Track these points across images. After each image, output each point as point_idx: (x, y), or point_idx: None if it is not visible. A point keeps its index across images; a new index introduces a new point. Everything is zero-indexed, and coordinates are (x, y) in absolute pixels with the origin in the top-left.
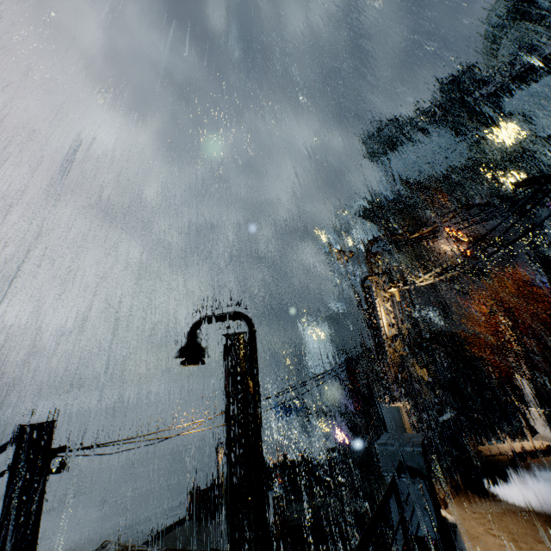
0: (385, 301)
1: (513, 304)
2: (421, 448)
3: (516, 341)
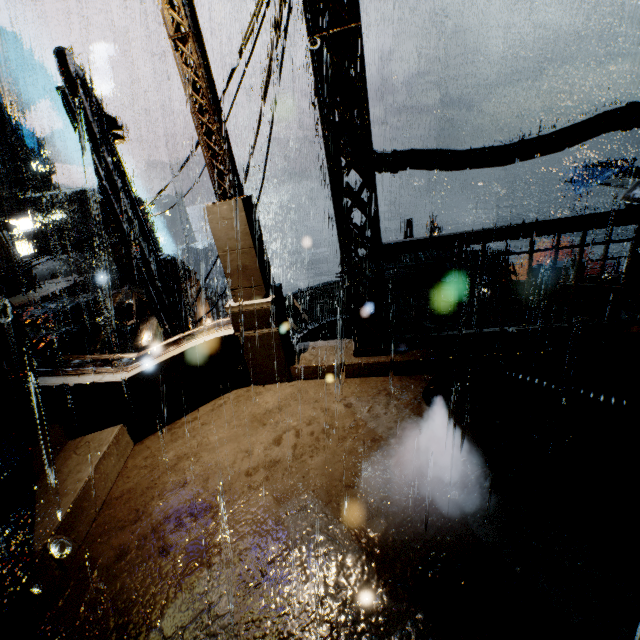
0: None
1: None
2: None
3: None
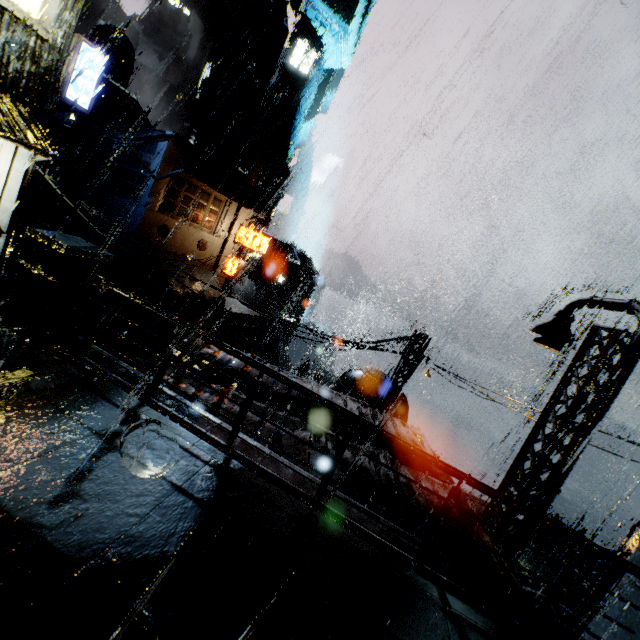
0: None
1: None
2: None
3: None
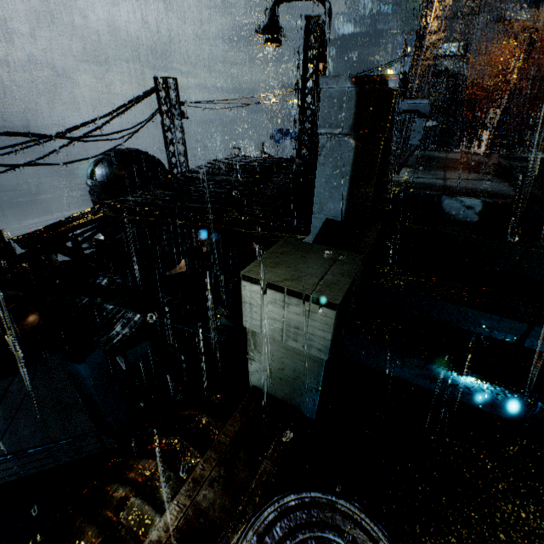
0: (438, 5)
1: (543, 45)
2: (432, 102)
3: (516, 74)
